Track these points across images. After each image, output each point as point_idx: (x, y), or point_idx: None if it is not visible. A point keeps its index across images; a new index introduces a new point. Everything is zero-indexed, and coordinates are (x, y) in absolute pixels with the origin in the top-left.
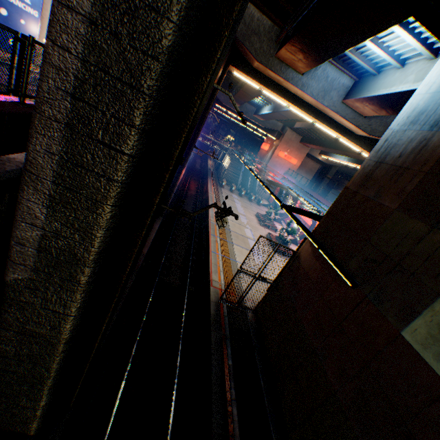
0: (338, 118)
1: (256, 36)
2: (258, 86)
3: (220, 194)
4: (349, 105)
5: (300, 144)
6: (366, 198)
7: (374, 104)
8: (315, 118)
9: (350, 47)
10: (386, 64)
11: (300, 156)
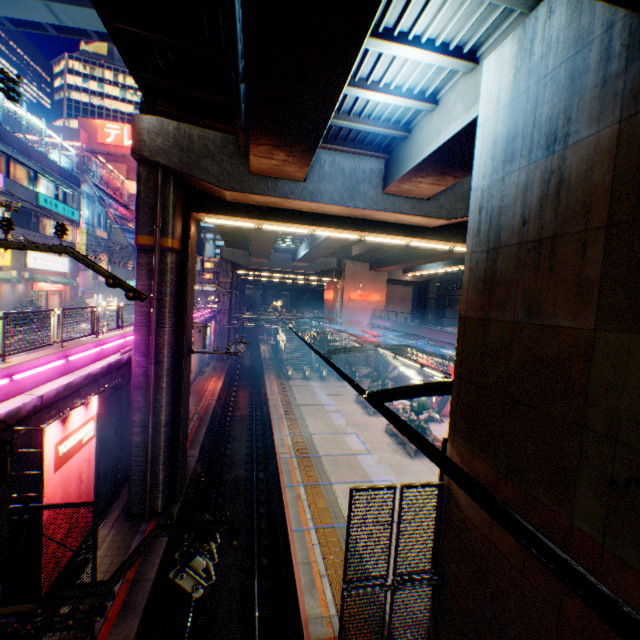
0: (391, 216)
1: (208, 158)
2: (251, 223)
3: (289, 393)
4: (396, 192)
5: (372, 271)
6: (512, 324)
7: (429, 174)
8: (359, 230)
9: (334, 99)
10: (412, 114)
11: (379, 287)
